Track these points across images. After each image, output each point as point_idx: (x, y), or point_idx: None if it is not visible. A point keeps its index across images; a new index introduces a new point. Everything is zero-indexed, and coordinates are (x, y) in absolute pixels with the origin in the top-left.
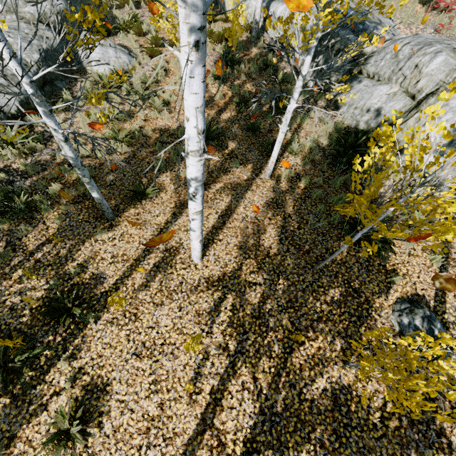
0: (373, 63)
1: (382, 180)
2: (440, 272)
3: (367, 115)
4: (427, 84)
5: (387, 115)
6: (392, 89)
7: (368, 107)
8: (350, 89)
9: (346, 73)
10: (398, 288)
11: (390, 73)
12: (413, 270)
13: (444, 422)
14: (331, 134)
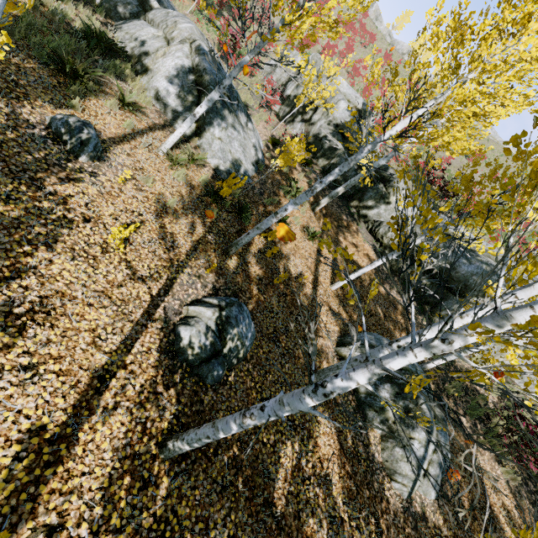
0: (154, 13)
1: (122, 82)
2: (129, 135)
3: (134, 43)
4: (178, 36)
5: (148, 48)
6: (158, 33)
7: (137, 37)
8: (131, 22)
9: (134, 15)
10: (76, 114)
11: (161, 21)
12: (103, 119)
13: (49, 179)
14: (89, 24)
